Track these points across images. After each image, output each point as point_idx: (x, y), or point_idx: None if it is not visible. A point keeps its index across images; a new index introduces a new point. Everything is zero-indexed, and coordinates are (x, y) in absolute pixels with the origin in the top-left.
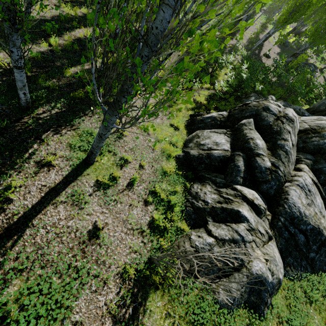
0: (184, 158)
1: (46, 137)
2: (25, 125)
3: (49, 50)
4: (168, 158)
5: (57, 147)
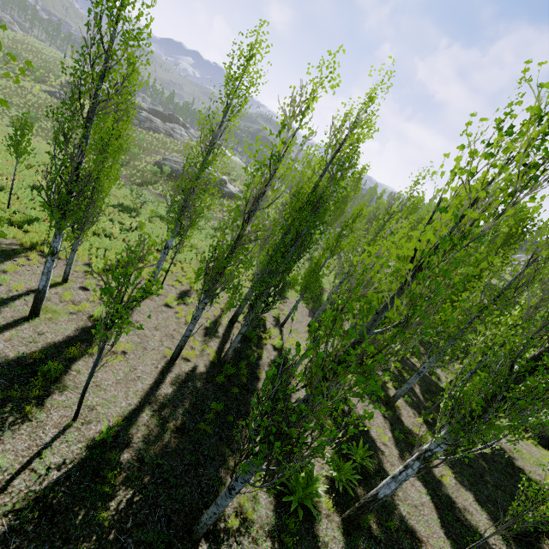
0: (544, 441)
1: (518, 465)
2: (500, 462)
3: (394, 388)
4: (536, 446)
5: (532, 469)
